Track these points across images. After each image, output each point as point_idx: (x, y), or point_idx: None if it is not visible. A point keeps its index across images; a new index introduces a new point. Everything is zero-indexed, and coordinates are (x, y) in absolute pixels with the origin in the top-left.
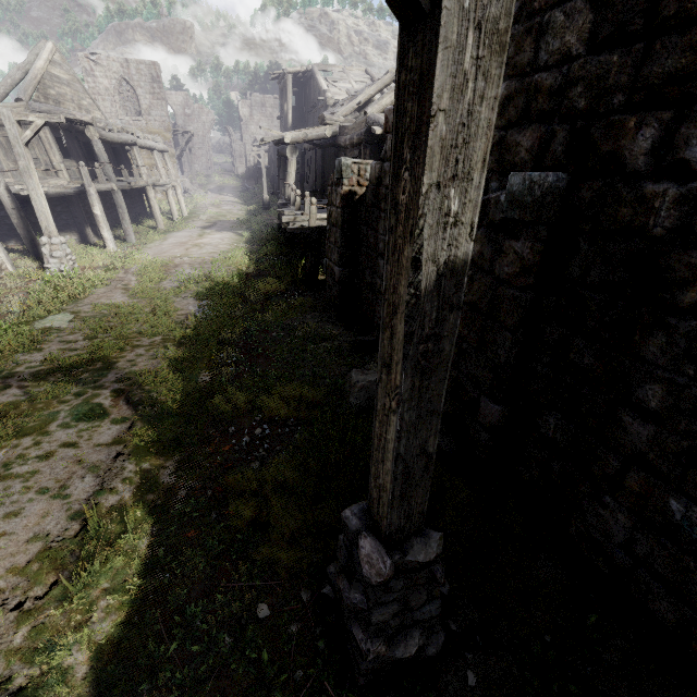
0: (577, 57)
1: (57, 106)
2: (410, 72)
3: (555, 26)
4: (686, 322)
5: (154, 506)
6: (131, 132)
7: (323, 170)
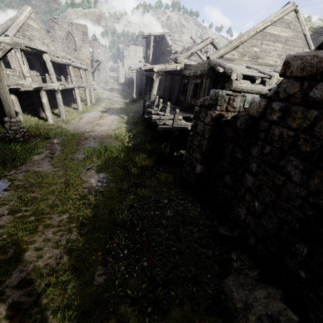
0: None
1: (29, 41)
2: None
3: None
4: None
5: None
6: (69, 58)
7: (171, 87)
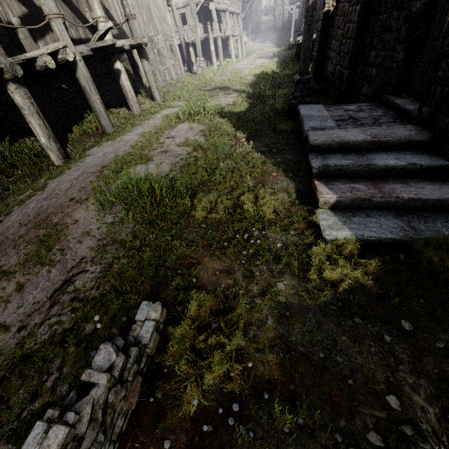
0: None
1: None
2: None
3: None
4: (382, 16)
5: (248, 103)
6: (226, 3)
7: None
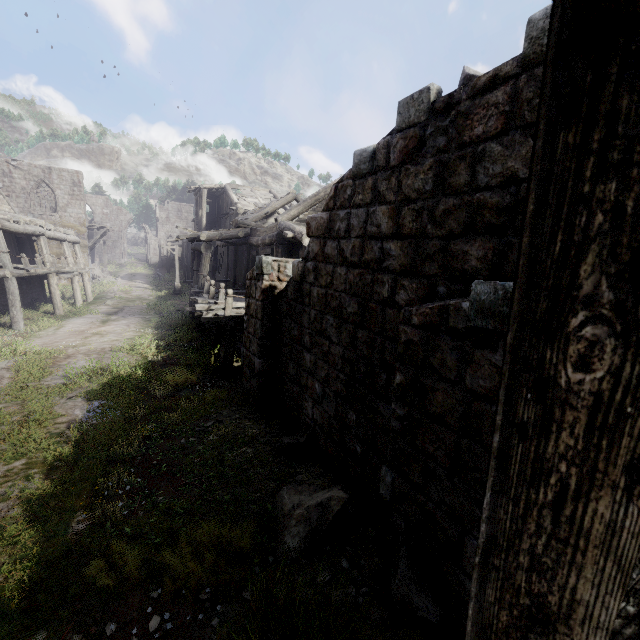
0: (526, 179)
1: None
2: (607, 122)
3: (493, 154)
4: None
5: None
6: (40, 224)
7: (236, 263)
